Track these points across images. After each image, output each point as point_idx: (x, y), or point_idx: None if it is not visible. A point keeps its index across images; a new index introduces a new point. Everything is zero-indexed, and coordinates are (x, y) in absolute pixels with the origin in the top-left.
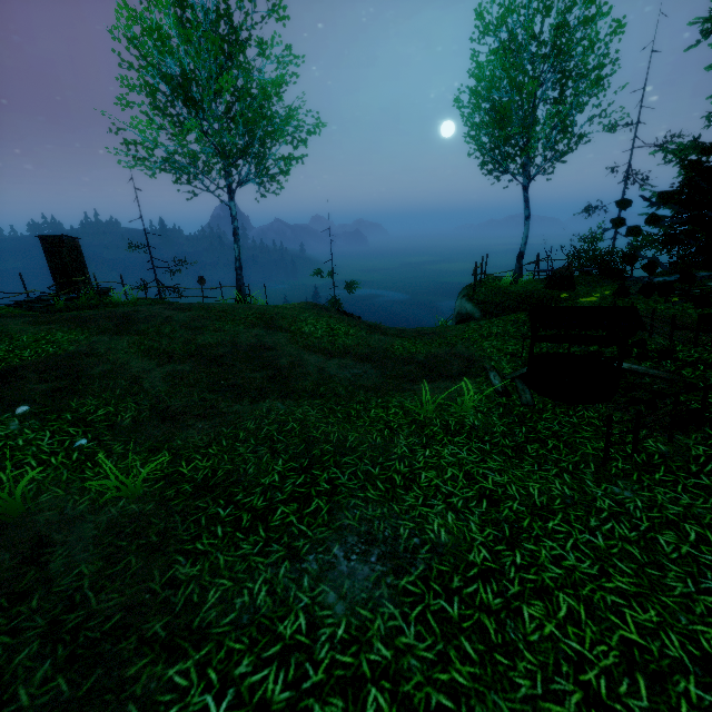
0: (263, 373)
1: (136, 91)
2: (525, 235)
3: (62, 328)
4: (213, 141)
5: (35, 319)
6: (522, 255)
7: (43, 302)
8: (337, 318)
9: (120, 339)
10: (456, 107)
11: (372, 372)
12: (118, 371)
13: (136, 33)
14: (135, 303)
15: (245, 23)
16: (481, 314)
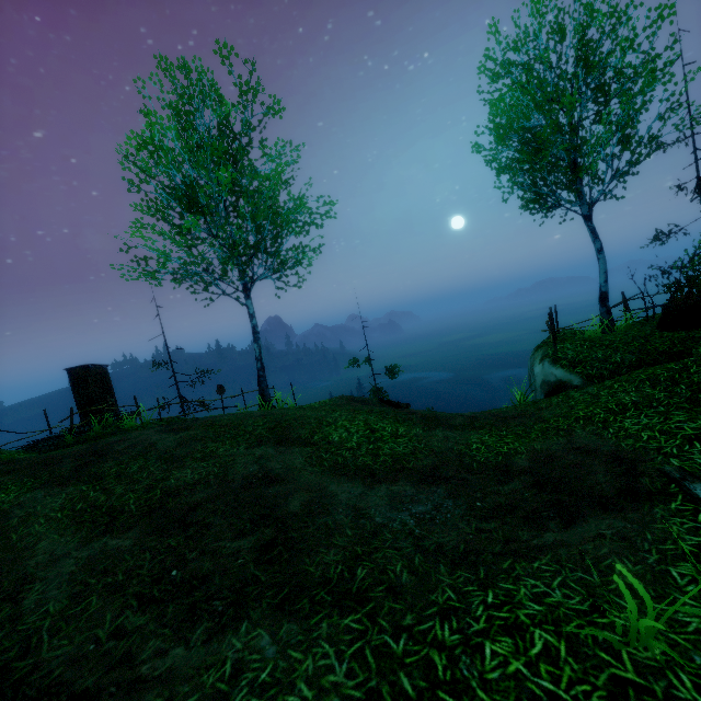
0: (254, 537)
1: (149, 214)
2: (603, 271)
3: (9, 481)
4: (224, 244)
5: (2, 468)
6: (605, 295)
7: (59, 437)
8: (379, 413)
9: (58, 494)
10: (479, 152)
11: (449, 505)
12: (5, 566)
13: (142, 159)
14: (145, 426)
15: (245, 130)
16: (581, 377)
